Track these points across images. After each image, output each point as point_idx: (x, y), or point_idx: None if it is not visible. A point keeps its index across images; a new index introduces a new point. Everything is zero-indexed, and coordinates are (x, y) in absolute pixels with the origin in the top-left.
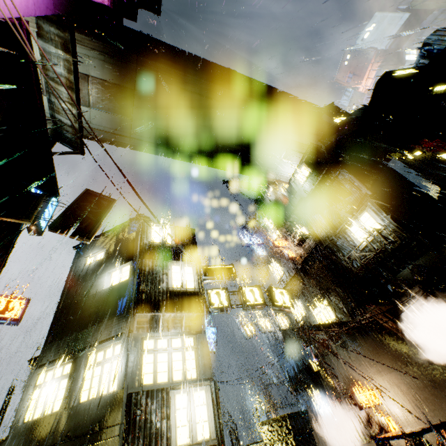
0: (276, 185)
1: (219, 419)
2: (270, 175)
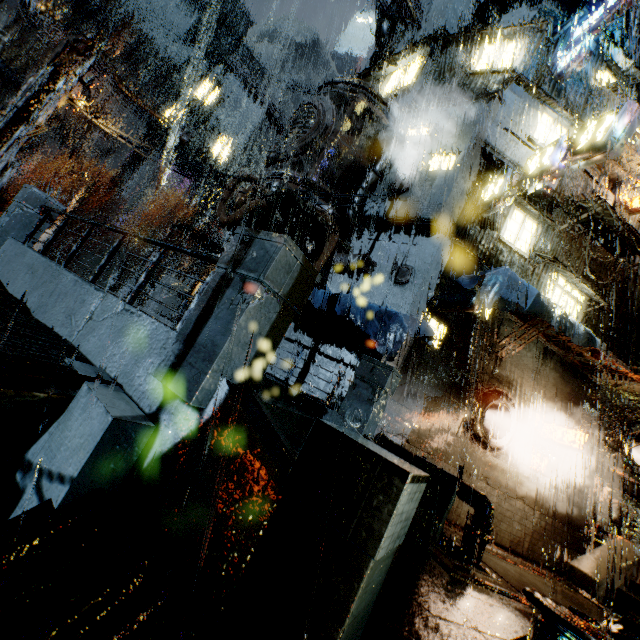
0: None
1: None
2: None
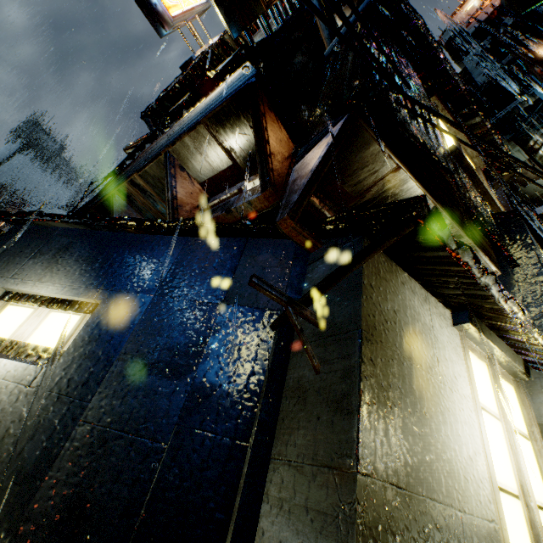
0: None
1: None
2: None
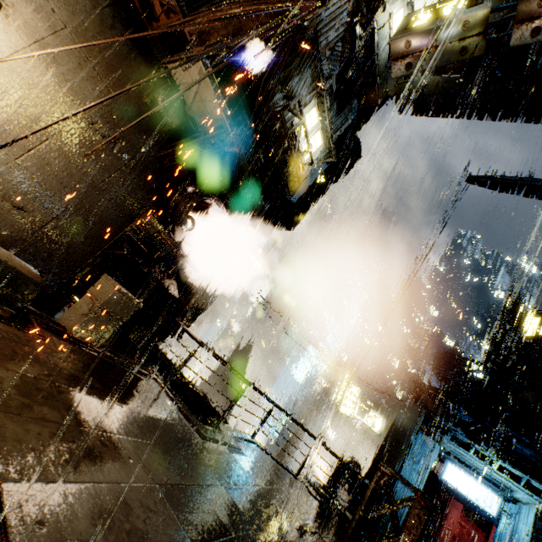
0: None
1: None
2: None
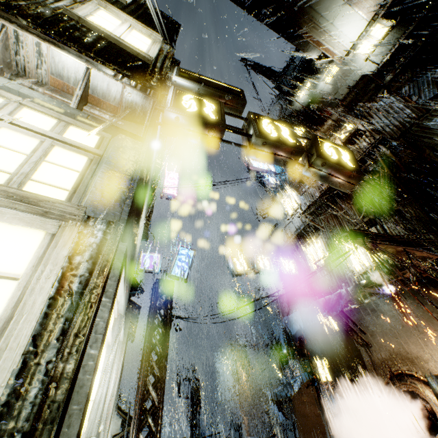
0: (318, 74)
1: (56, 362)
2: (320, 34)
